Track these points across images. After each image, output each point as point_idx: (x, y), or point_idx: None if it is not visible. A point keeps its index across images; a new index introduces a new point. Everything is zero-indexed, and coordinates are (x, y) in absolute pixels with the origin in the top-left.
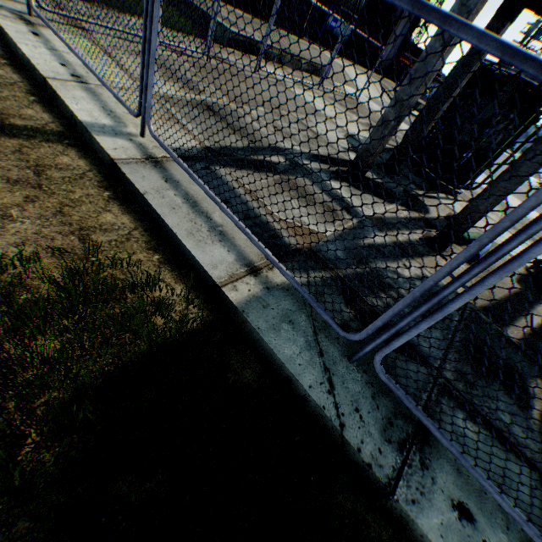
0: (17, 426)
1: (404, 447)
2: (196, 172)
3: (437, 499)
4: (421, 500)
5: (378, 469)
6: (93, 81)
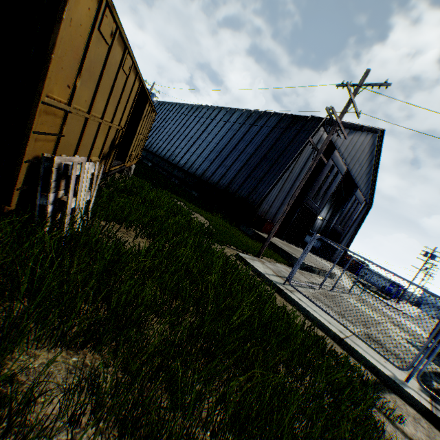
0: None
1: None
2: None
3: None
4: None
5: None
6: (344, 333)
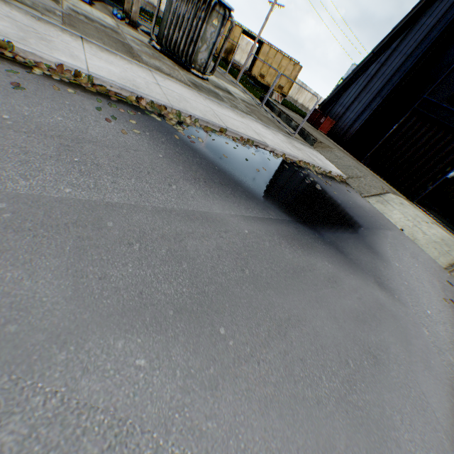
0: None
1: None
2: None
3: None
4: None
5: None
6: None
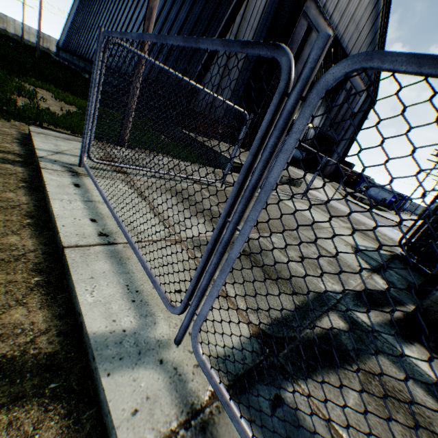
0: None
1: None
2: None
3: None
4: None
5: None
6: (122, 237)
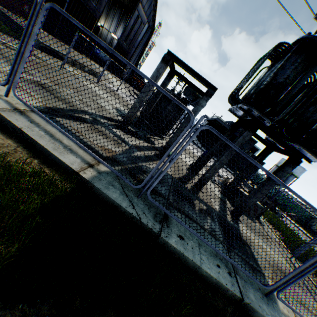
0: (1, 232)
1: (161, 222)
2: (52, 119)
3: (173, 235)
4: (169, 236)
5: (155, 229)
6: None
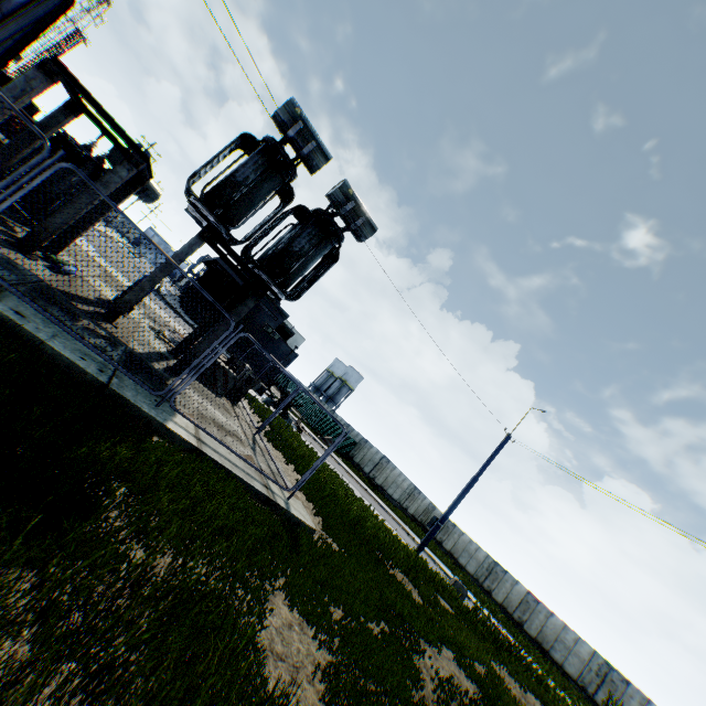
0: None
1: None
2: None
3: (4, 305)
4: None
5: None
6: None
